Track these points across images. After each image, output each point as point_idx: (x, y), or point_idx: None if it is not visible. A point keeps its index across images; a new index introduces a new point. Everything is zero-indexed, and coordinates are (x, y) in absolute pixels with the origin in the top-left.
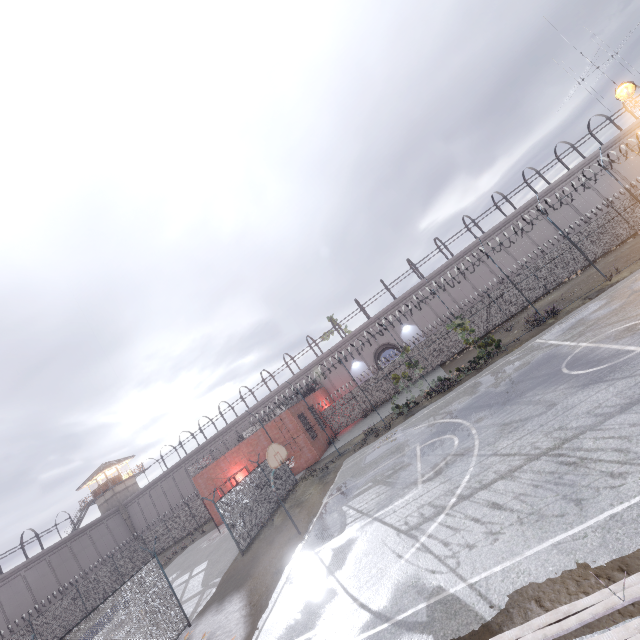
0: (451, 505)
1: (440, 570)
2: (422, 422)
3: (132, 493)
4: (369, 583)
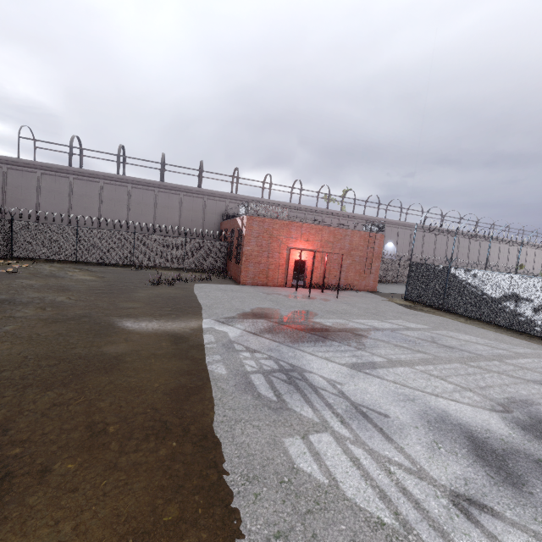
0: None
1: None
2: None
3: None
4: None
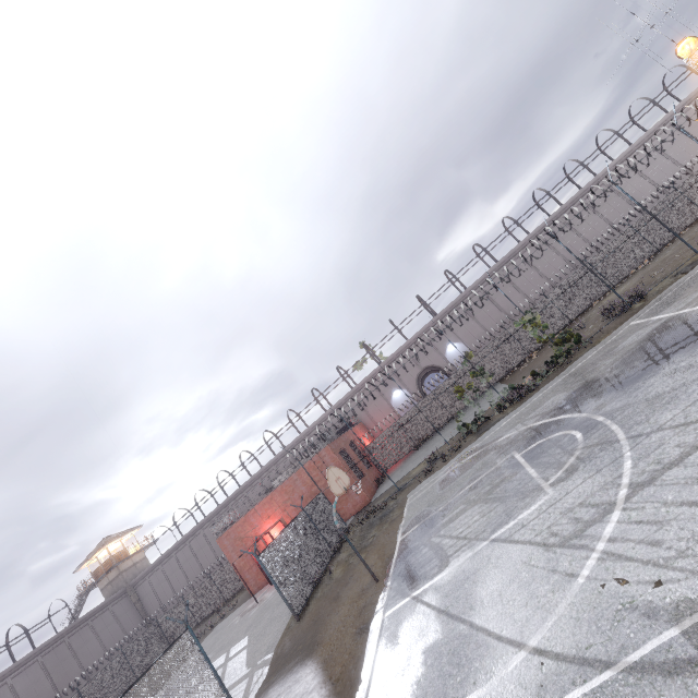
0: (624, 498)
1: (670, 578)
2: (507, 432)
3: (141, 570)
4: (533, 619)
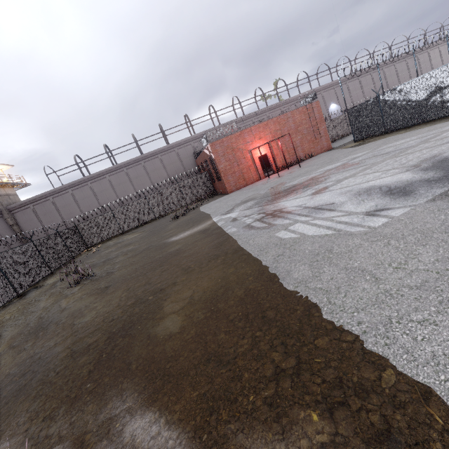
0: None
1: None
2: None
3: (14, 202)
4: None
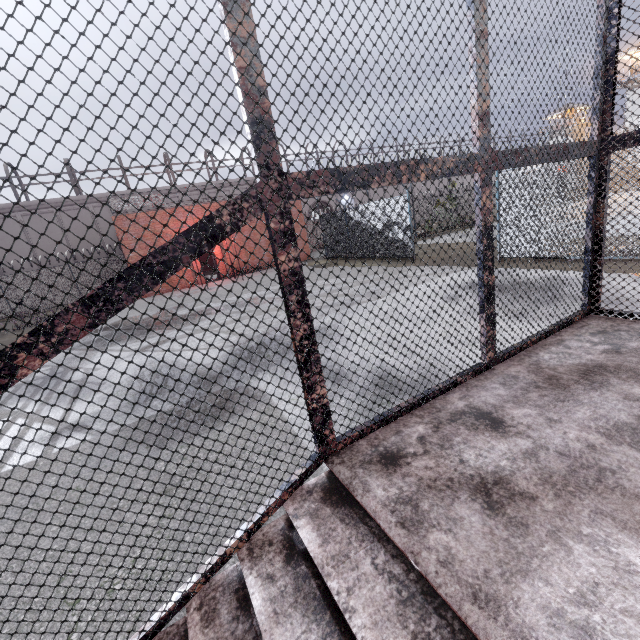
0: None
1: None
2: None
3: None
4: None
